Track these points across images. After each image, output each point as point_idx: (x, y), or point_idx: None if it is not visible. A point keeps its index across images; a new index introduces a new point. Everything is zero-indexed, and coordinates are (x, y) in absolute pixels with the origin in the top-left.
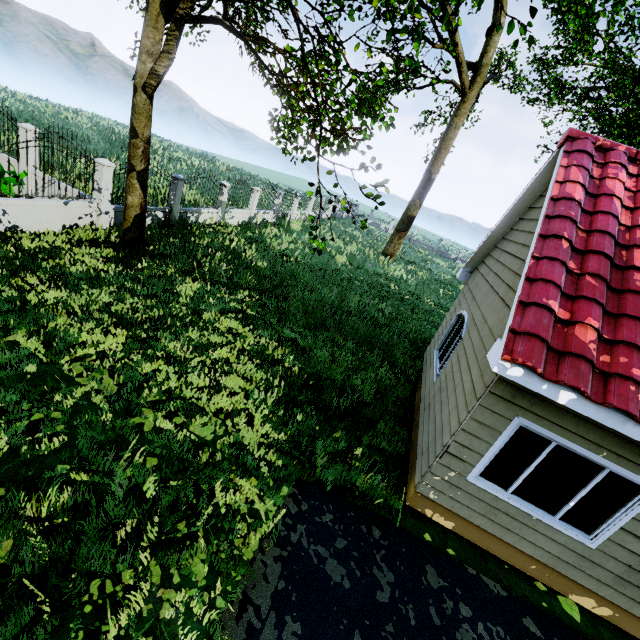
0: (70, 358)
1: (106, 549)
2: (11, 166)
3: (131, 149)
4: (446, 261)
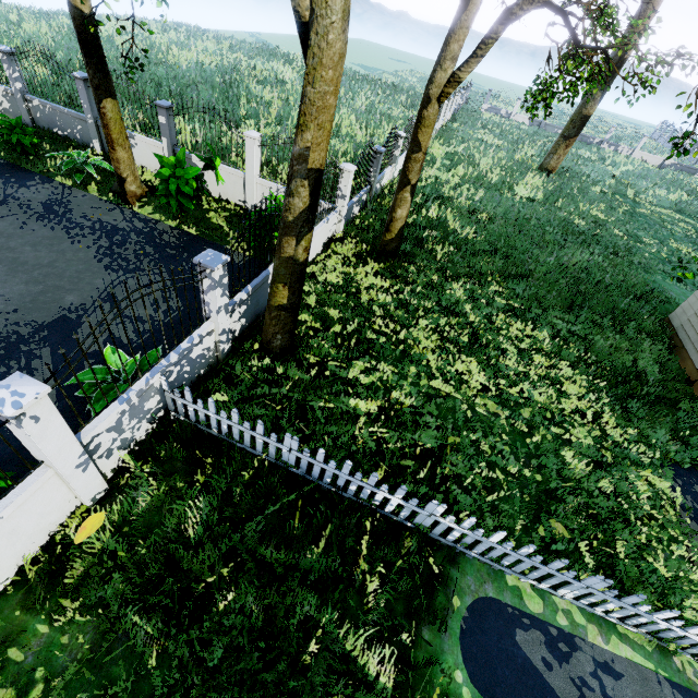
0: (469, 392)
1: (619, 526)
2: (231, 177)
3: (411, 164)
4: (591, 150)
